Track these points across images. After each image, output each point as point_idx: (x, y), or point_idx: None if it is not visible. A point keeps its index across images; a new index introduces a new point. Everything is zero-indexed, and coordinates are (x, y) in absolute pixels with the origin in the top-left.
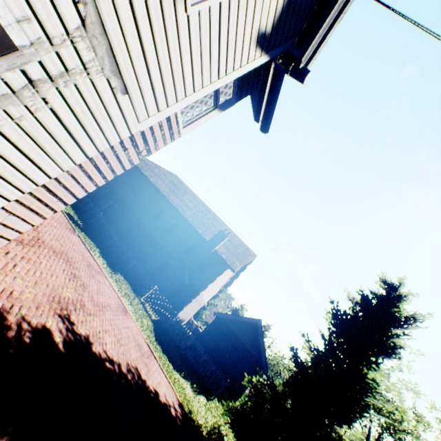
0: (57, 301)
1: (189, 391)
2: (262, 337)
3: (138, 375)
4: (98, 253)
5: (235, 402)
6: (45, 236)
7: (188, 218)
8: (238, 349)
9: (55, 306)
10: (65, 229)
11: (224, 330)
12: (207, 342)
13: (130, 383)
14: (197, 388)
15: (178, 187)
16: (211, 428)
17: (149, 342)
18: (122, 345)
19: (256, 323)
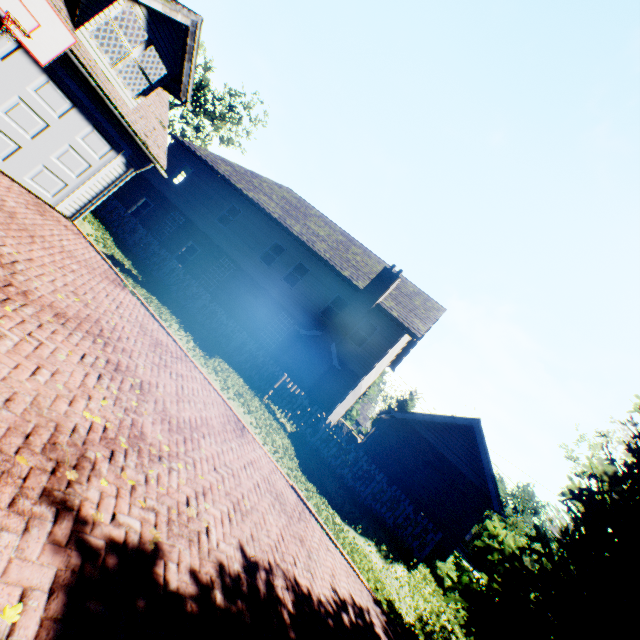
0: (41, 445)
1: (376, 559)
2: (486, 450)
3: (293, 583)
4: (176, 325)
5: (446, 559)
6: (36, 282)
7: (322, 254)
8: (441, 470)
9: (27, 467)
10: (99, 279)
11: (412, 440)
12: (384, 461)
13: (283, 625)
14: (388, 552)
15: (296, 206)
16: (430, 629)
17: (294, 484)
18: (246, 515)
19: (469, 425)
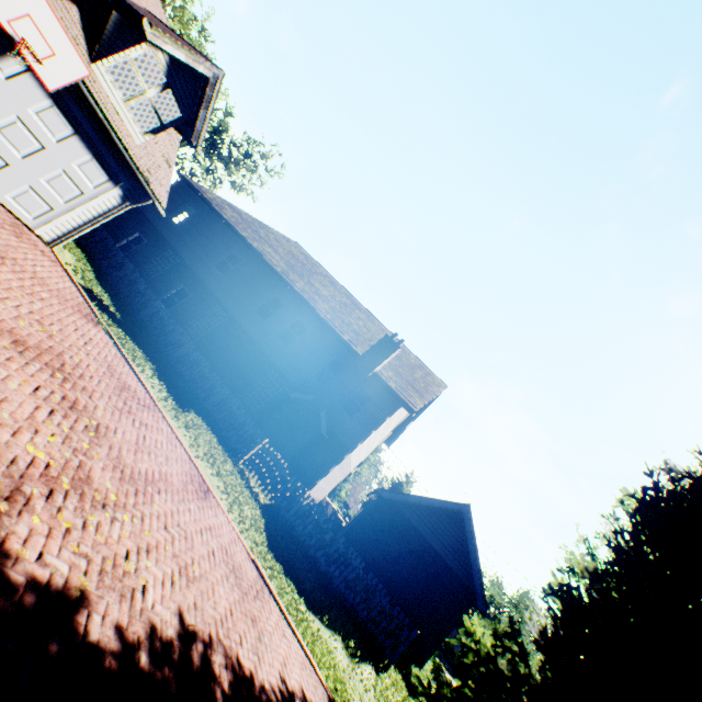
0: None
1: (341, 657)
2: (474, 540)
3: (234, 662)
4: (151, 371)
5: (423, 664)
6: None
7: (323, 315)
8: (426, 560)
9: None
10: (71, 311)
11: (398, 524)
12: (365, 546)
13: None
14: (356, 649)
15: (302, 262)
16: None
17: (257, 559)
18: (193, 582)
19: (459, 511)
